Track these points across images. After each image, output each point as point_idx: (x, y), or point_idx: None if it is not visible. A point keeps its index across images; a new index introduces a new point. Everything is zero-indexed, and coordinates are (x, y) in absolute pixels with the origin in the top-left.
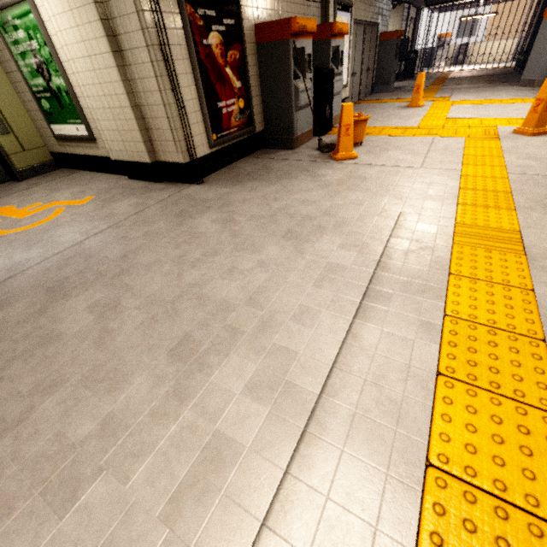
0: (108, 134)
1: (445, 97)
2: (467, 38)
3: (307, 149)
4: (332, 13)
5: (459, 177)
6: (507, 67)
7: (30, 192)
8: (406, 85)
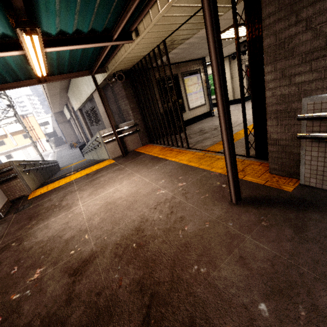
0: None
1: None
2: None
3: None
4: None
5: None
6: None
7: None
8: None
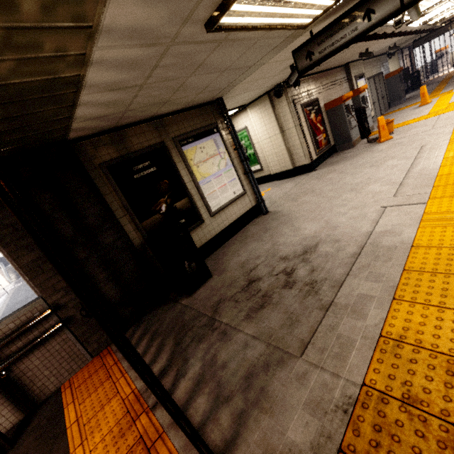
0: (272, 164)
1: (449, 91)
2: None
3: (361, 145)
4: (355, 83)
5: (453, 125)
6: None
7: None
8: (416, 93)
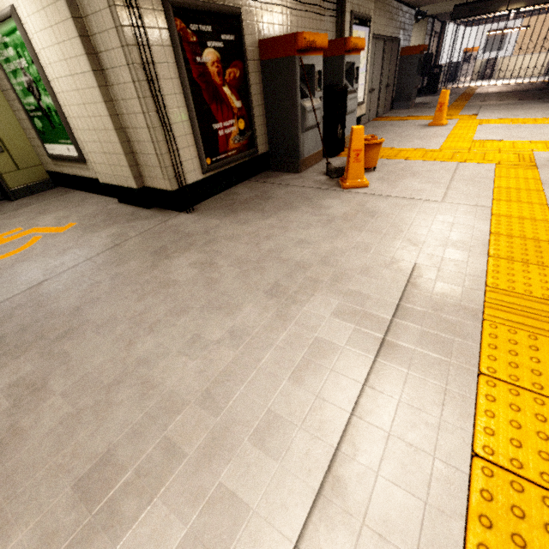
0: (95, 156)
1: (471, 114)
2: (494, 53)
3: (314, 174)
4: (348, 27)
5: (489, 217)
6: (539, 82)
7: (16, 214)
8: (428, 100)
